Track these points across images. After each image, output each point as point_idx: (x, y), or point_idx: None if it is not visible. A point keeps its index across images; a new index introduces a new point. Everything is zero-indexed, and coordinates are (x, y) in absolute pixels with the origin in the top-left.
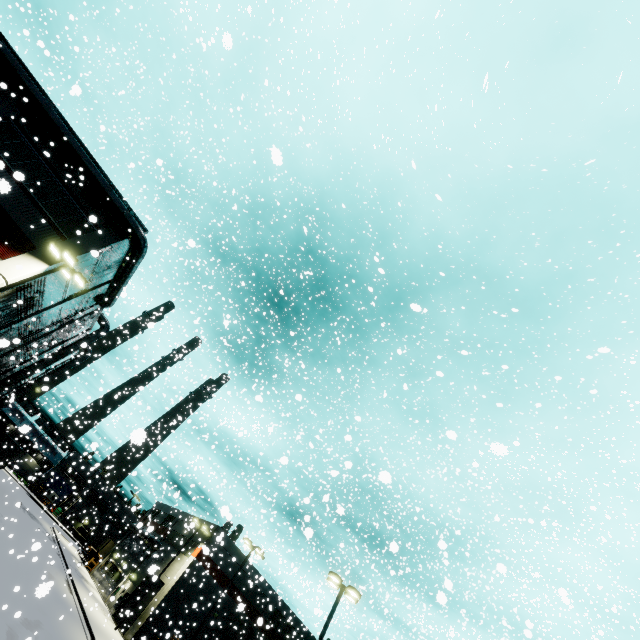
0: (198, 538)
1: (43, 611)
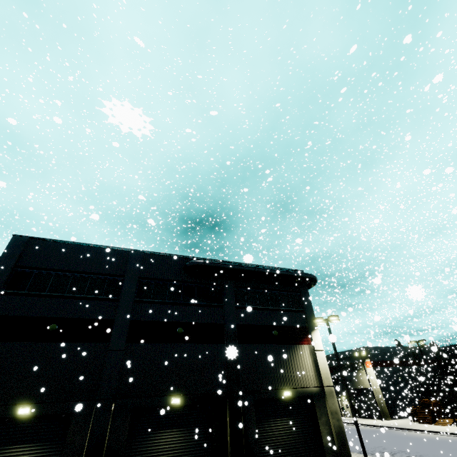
0: (358, 359)
1: (407, 438)
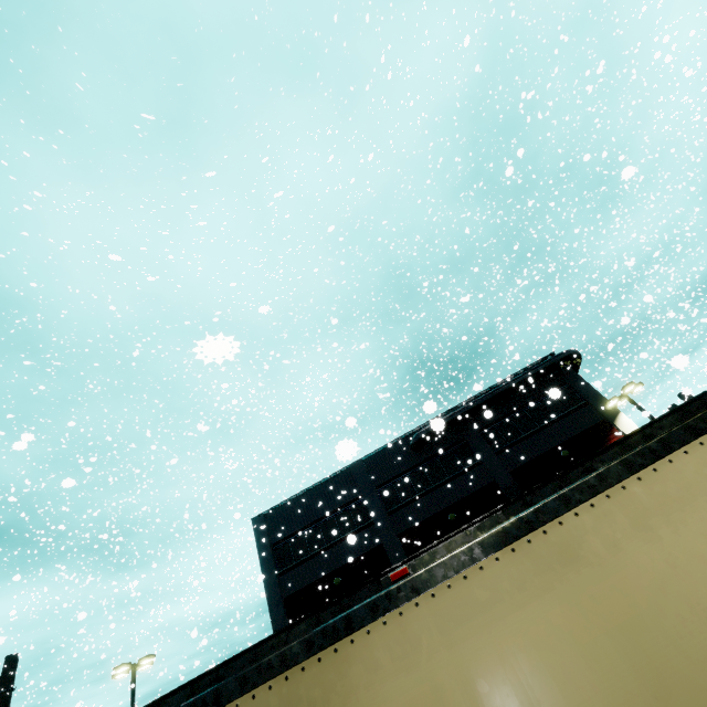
0: None
1: None
